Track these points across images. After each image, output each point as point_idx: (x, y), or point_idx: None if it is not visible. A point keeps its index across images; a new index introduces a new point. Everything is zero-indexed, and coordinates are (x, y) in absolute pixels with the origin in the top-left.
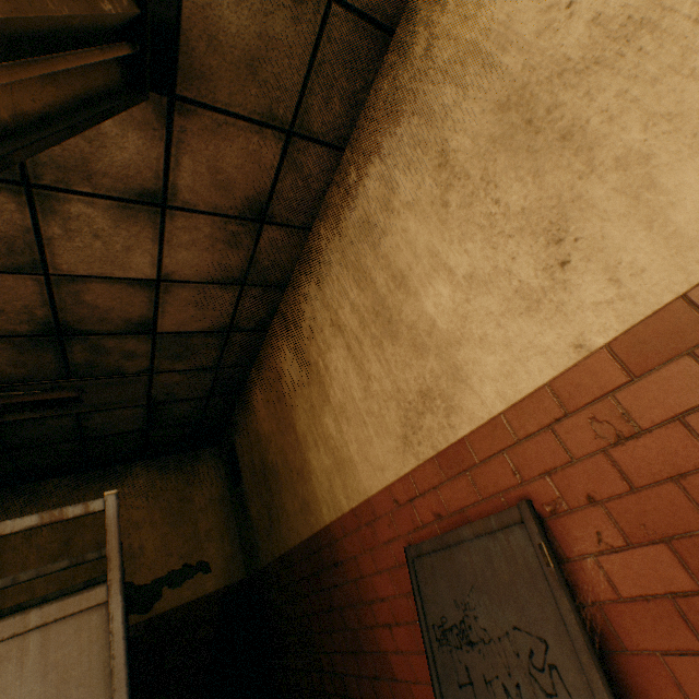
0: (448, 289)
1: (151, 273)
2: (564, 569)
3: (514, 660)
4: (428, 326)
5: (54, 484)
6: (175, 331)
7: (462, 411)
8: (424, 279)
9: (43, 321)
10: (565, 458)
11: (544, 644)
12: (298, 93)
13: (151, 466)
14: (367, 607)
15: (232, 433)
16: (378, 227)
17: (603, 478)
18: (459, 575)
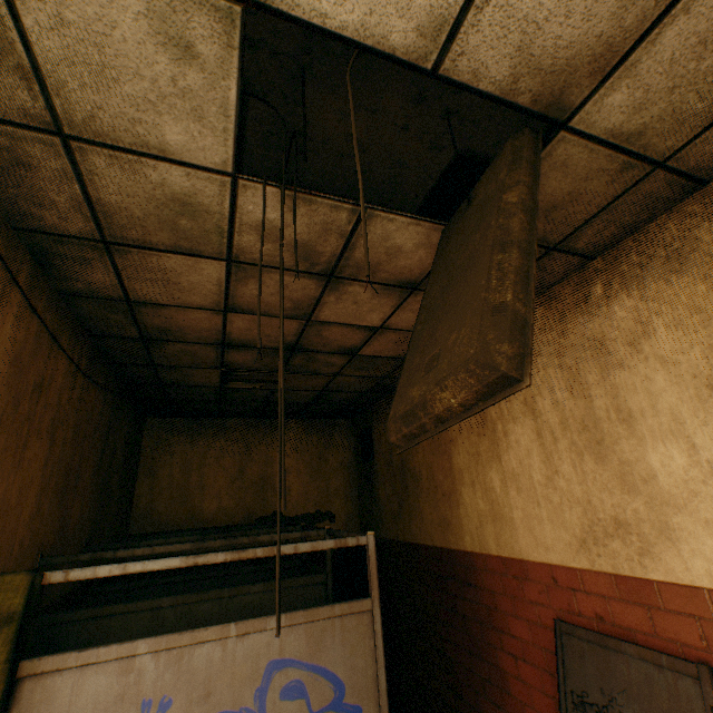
0: (683, 460)
1: (377, 323)
2: None
3: None
4: (646, 474)
5: (235, 423)
6: (369, 355)
7: (660, 561)
8: (656, 433)
9: (288, 342)
10: None
11: None
12: (578, 225)
13: (300, 425)
14: (494, 631)
15: (370, 418)
16: (614, 355)
17: None
18: (611, 673)
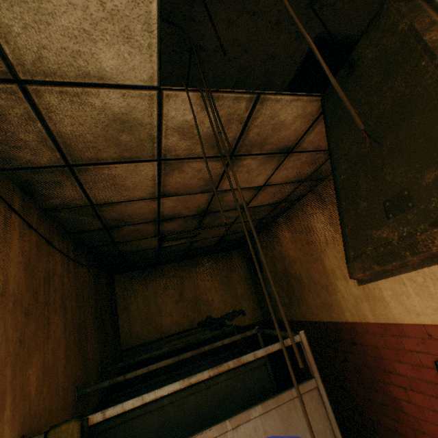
0: None
1: (261, 183)
2: None
3: None
4: None
5: (169, 266)
6: (254, 206)
7: None
8: None
9: (201, 209)
10: None
11: None
12: None
13: (210, 259)
14: (382, 372)
15: (254, 245)
16: None
17: None
18: None
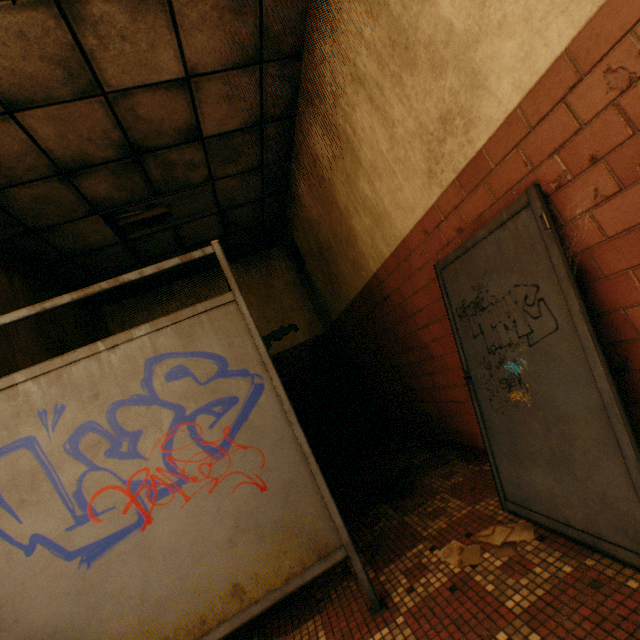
0: None
1: (179, 71)
2: (561, 234)
3: (513, 307)
4: (445, 34)
5: (179, 286)
6: (217, 134)
7: (480, 121)
8: None
9: (120, 144)
10: (574, 128)
11: (536, 288)
12: None
13: (237, 267)
14: (410, 320)
15: (289, 230)
16: None
17: (608, 134)
18: (475, 268)
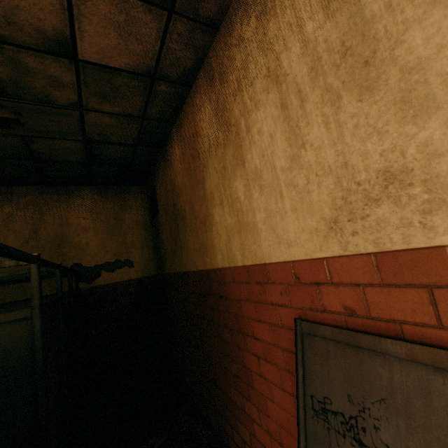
0: None
1: None
2: None
3: None
4: None
5: (22, 190)
6: (97, 63)
7: None
8: None
9: None
10: None
11: None
12: None
13: (94, 191)
14: (241, 336)
15: (154, 179)
16: None
17: None
18: (364, 378)
